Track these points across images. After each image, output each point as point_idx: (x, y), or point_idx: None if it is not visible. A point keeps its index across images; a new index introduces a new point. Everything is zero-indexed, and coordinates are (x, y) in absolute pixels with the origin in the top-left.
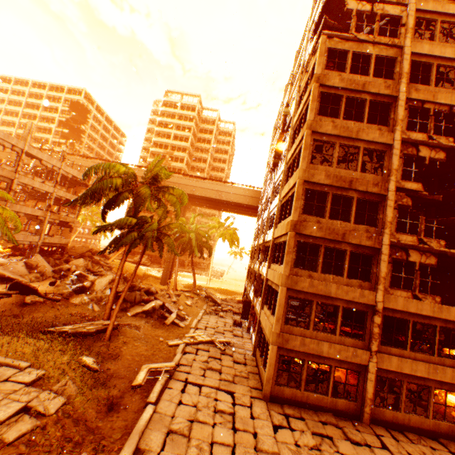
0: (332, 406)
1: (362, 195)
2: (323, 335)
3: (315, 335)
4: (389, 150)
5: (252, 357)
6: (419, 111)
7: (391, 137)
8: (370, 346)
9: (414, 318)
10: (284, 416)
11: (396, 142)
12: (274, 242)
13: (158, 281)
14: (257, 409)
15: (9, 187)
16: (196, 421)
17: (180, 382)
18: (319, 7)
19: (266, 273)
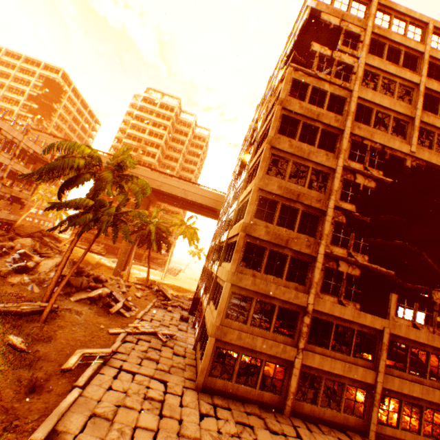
0: (259, 398)
1: (307, 208)
2: (259, 331)
3: (251, 331)
4: (333, 173)
5: (193, 350)
6: (360, 146)
7: (335, 163)
8: (298, 344)
9: (338, 321)
10: (212, 405)
11: (339, 167)
12: (227, 242)
13: (111, 272)
14: (188, 398)
15: None
16: (123, 407)
17: (114, 369)
18: (291, 43)
19: (216, 270)
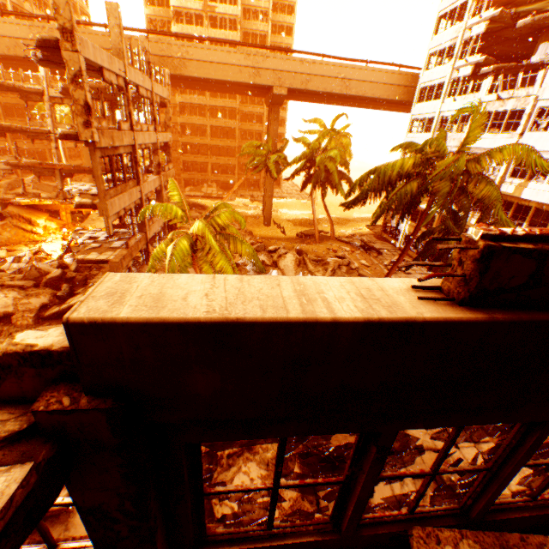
0: None
1: None
2: None
3: None
4: None
5: None
6: None
7: None
8: None
9: None
10: None
11: None
12: None
13: (259, 222)
14: None
15: (133, 160)
16: None
17: None
18: None
19: None
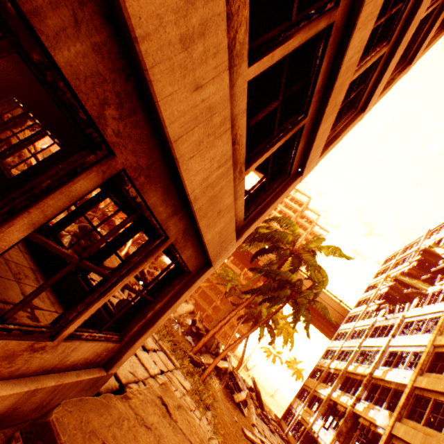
0: None
1: None
2: None
3: None
4: None
5: None
6: None
7: None
8: None
9: None
10: None
11: None
12: (412, 390)
13: None
14: None
15: None
16: None
17: None
18: None
19: (390, 424)
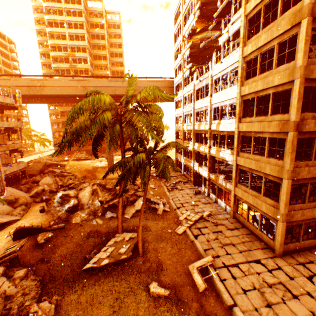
0: None
1: None
2: (314, 204)
3: (308, 206)
4: None
5: (233, 219)
6: None
7: None
8: None
9: None
10: (301, 265)
11: None
12: (238, 134)
13: (106, 170)
14: (286, 268)
15: None
16: (272, 305)
17: (224, 269)
18: None
19: (235, 160)
